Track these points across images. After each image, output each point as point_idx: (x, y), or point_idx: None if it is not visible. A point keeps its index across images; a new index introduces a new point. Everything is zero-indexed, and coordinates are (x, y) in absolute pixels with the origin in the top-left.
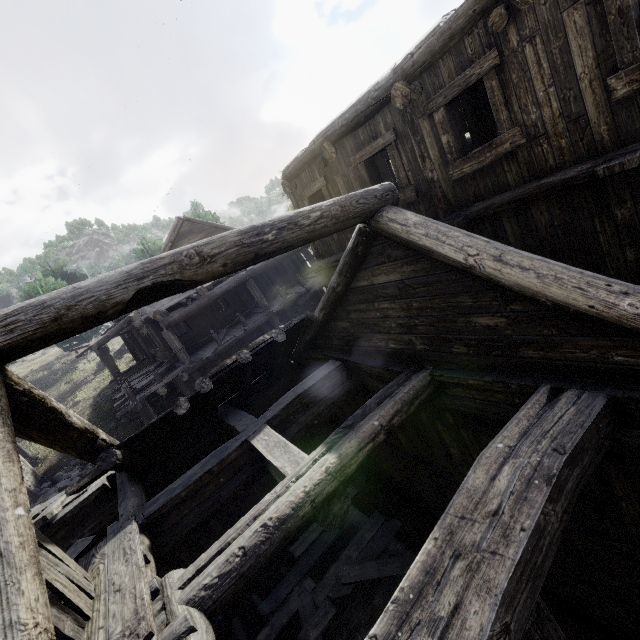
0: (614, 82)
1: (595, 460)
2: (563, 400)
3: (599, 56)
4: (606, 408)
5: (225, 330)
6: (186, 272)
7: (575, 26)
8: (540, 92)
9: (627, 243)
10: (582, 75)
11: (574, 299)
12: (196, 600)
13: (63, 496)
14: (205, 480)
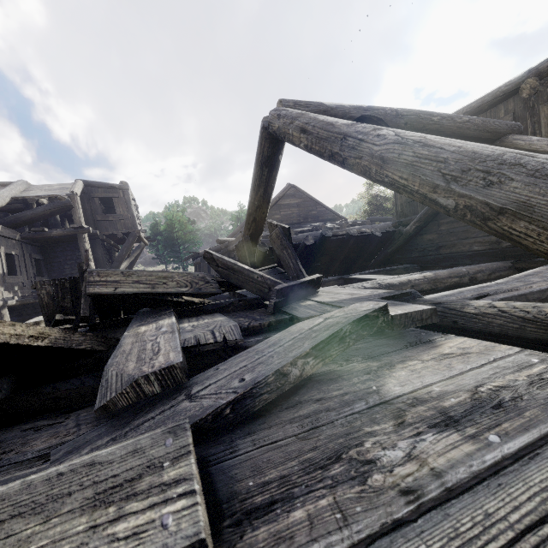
0: None
1: None
2: None
3: None
4: None
5: None
6: (387, 117)
7: None
8: None
9: None
10: None
11: None
12: None
13: None
14: None
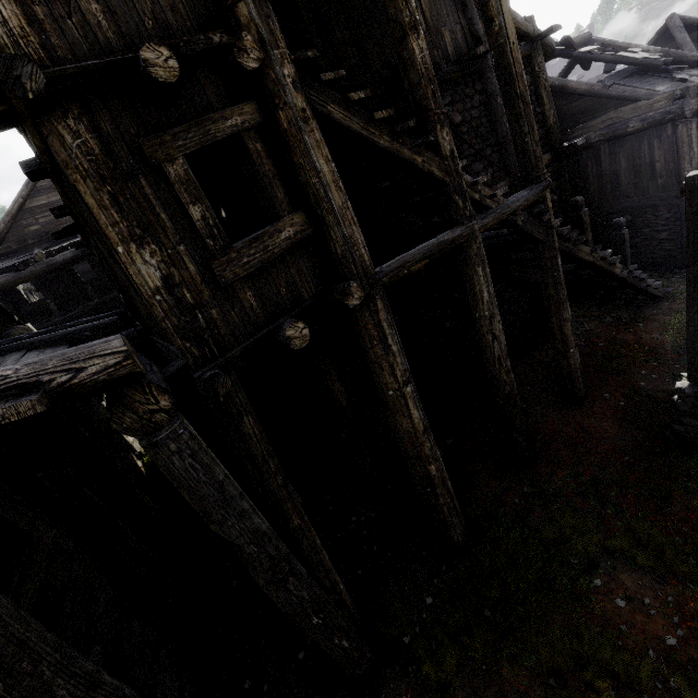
0: None
1: None
2: None
3: None
4: None
5: (80, 302)
6: None
7: None
8: None
9: None
10: None
11: None
12: None
13: None
14: None
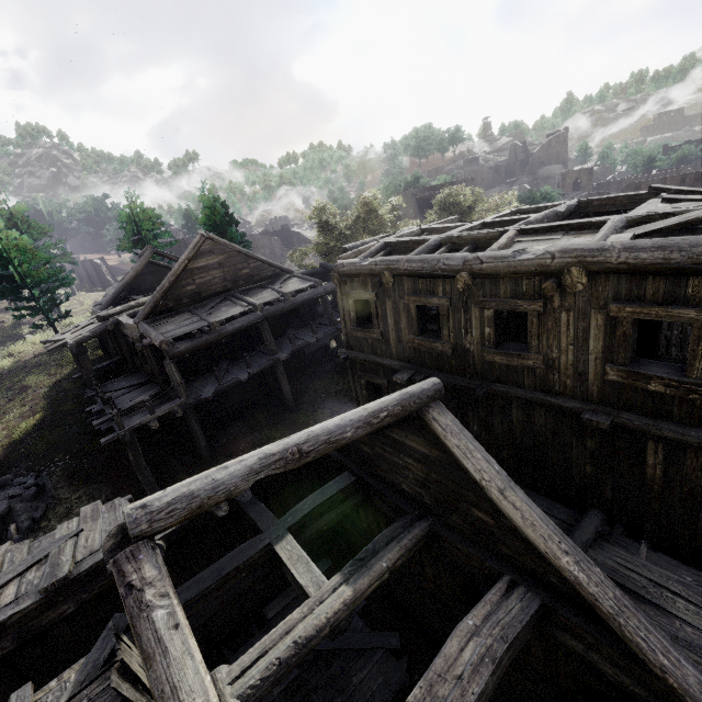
0: (609, 369)
1: (523, 642)
2: (515, 594)
3: (605, 348)
4: (538, 609)
5: (226, 365)
6: (288, 466)
7: (597, 322)
8: (563, 344)
9: (589, 462)
10: (592, 351)
11: (539, 543)
12: (244, 696)
13: (68, 545)
14: (231, 575)
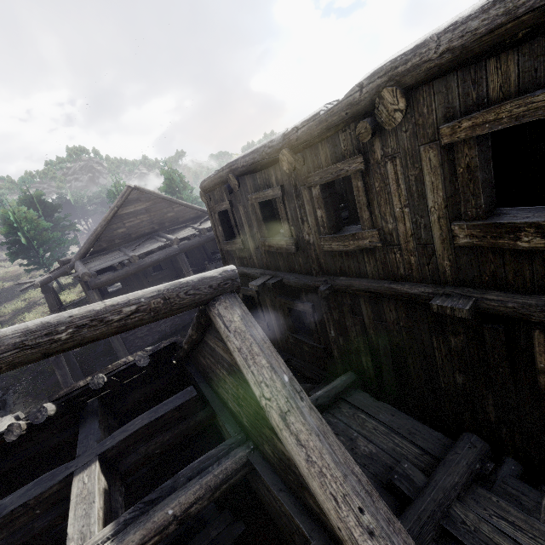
0: (457, 229)
1: None
2: None
3: (448, 199)
4: None
5: None
6: None
7: (430, 163)
8: (397, 208)
9: (457, 368)
10: (432, 209)
11: (328, 509)
12: None
13: None
14: (17, 513)
